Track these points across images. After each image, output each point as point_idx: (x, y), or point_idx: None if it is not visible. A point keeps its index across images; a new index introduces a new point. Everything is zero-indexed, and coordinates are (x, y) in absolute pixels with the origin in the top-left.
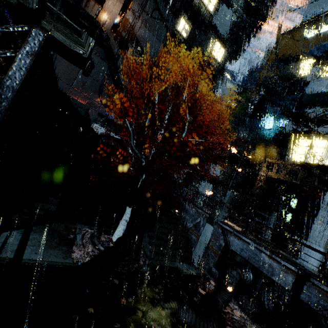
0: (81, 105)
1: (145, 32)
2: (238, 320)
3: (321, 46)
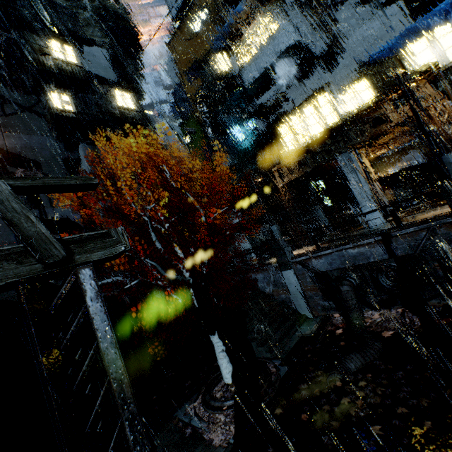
0: None
1: (16, 138)
2: (381, 320)
3: (220, 36)
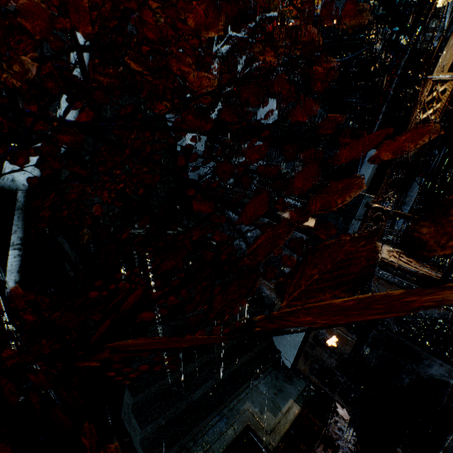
0: None
1: None
2: None
3: None
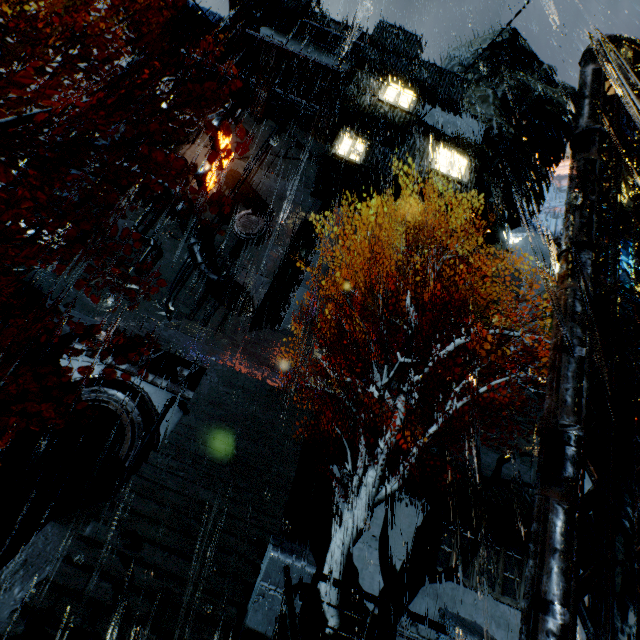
0: (78, 318)
1: (275, 181)
2: None
3: None
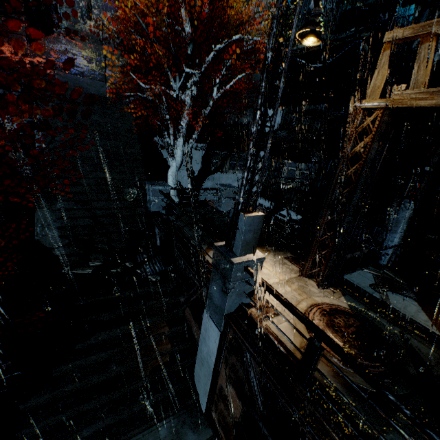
0: None
1: None
2: None
3: None
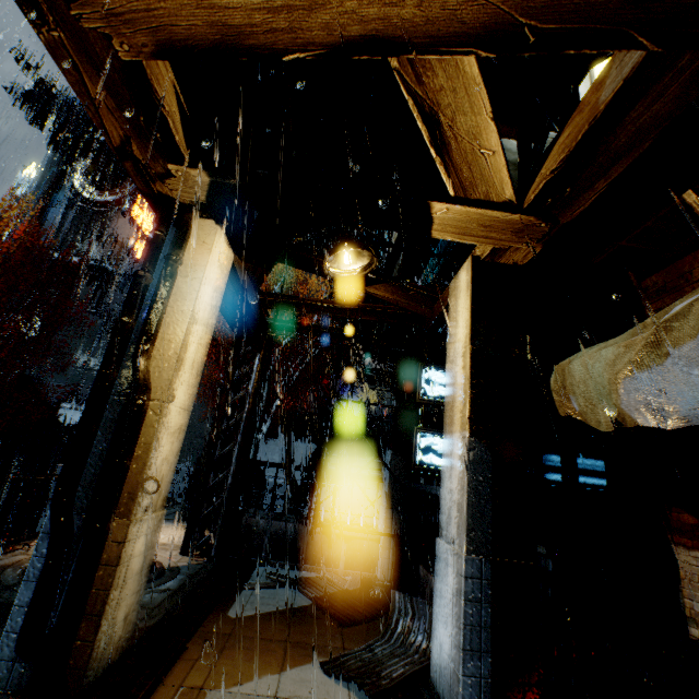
0: (62, 388)
1: None
2: None
3: None
